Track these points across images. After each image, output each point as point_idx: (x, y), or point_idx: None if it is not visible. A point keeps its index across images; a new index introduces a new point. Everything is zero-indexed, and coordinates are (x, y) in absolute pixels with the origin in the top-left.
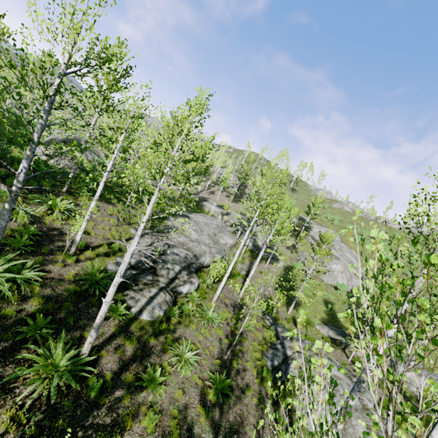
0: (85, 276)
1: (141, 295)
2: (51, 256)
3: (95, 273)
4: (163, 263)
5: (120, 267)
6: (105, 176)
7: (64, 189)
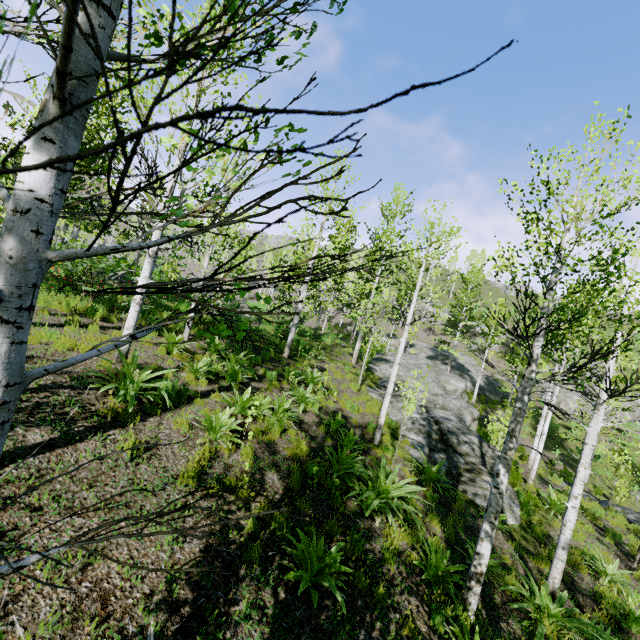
0: (437, 474)
1: (481, 489)
2: (371, 452)
3: (424, 466)
4: (454, 435)
5: (583, 454)
6: (407, 329)
7: (286, 353)
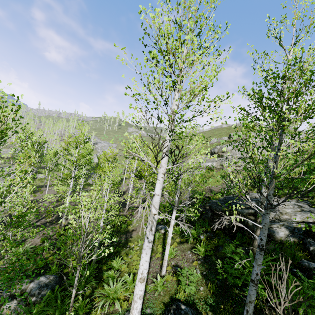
0: None
1: None
2: None
3: None
4: None
5: None
6: None
7: None
